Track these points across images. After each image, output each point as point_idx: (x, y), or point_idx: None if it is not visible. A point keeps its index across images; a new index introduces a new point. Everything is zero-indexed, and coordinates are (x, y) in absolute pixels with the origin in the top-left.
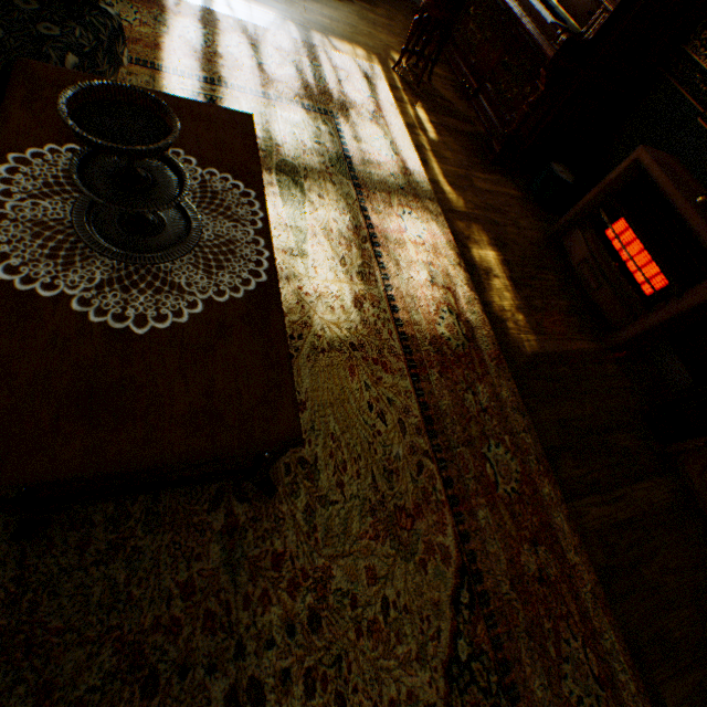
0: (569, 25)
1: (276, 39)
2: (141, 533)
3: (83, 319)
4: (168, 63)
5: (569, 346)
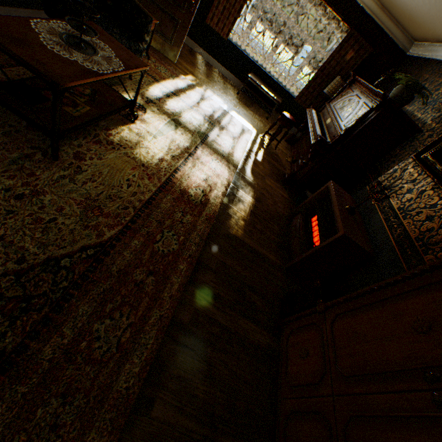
0: (327, 140)
1: (214, 104)
2: (1, 133)
3: (39, 38)
4: (164, 84)
5: (261, 250)
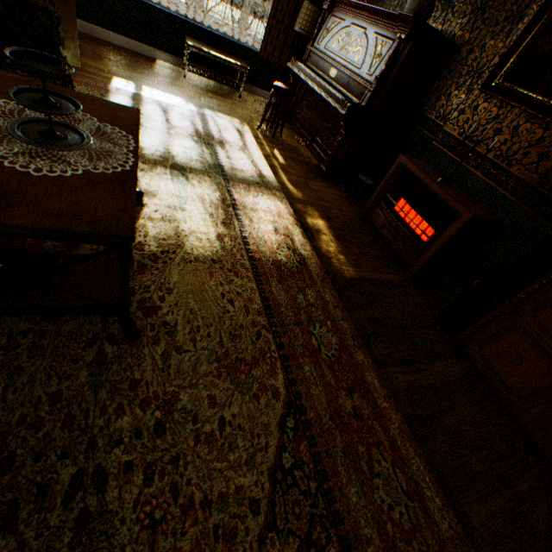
0: (353, 101)
1: (181, 110)
2: (26, 357)
3: (0, 164)
4: None
5: (379, 276)
